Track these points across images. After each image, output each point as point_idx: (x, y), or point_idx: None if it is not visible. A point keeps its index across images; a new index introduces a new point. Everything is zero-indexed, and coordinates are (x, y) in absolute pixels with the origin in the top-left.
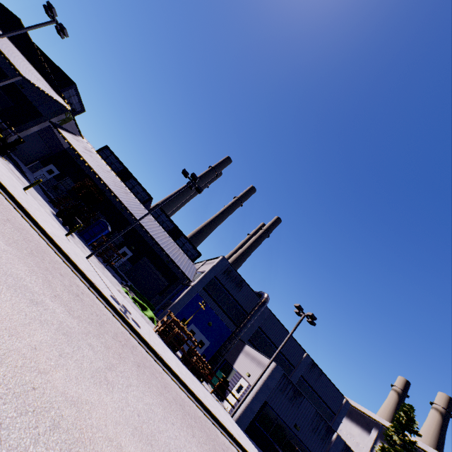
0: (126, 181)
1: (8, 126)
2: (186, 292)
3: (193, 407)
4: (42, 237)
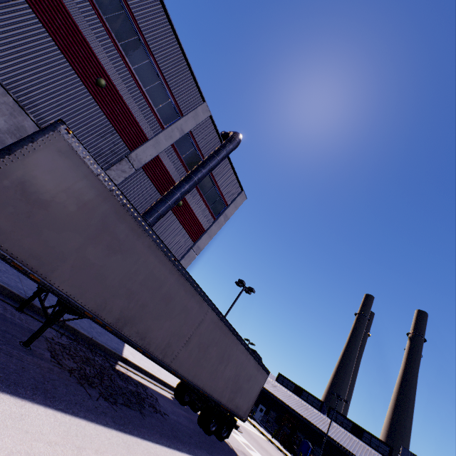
0: (301, 395)
1: None
2: None
3: None
4: None
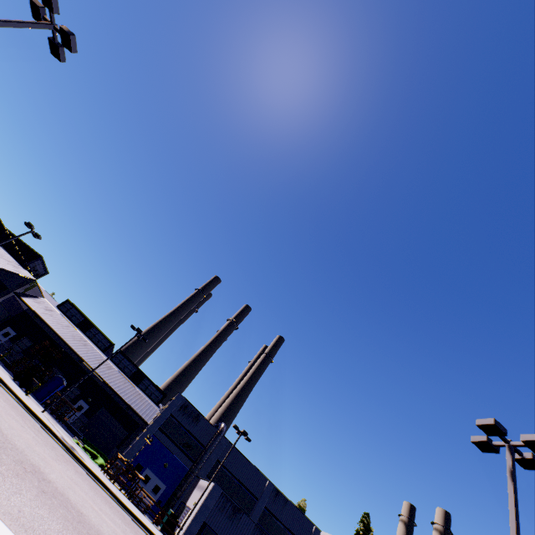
0: (87, 331)
1: None
2: (141, 435)
3: (120, 509)
4: (13, 398)
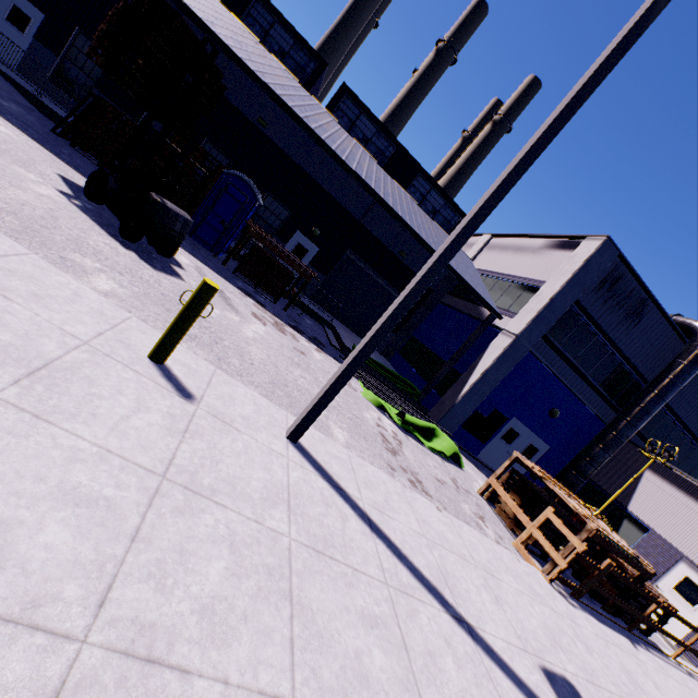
0: (241, 16)
1: None
2: (500, 355)
3: None
4: None
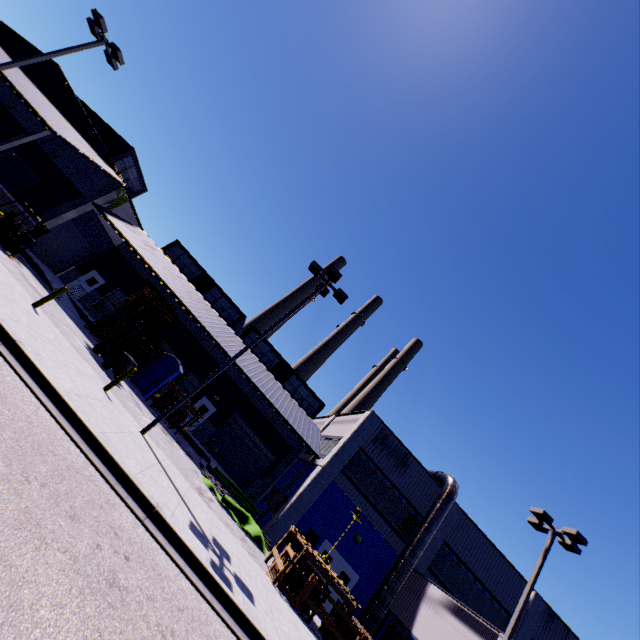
0: (206, 293)
1: (29, 213)
2: (312, 480)
3: None
4: (44, 405)
